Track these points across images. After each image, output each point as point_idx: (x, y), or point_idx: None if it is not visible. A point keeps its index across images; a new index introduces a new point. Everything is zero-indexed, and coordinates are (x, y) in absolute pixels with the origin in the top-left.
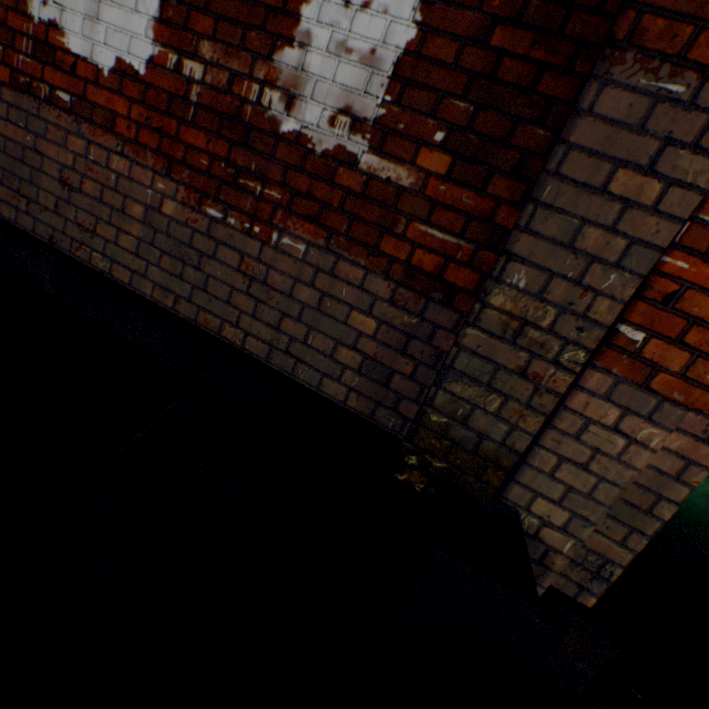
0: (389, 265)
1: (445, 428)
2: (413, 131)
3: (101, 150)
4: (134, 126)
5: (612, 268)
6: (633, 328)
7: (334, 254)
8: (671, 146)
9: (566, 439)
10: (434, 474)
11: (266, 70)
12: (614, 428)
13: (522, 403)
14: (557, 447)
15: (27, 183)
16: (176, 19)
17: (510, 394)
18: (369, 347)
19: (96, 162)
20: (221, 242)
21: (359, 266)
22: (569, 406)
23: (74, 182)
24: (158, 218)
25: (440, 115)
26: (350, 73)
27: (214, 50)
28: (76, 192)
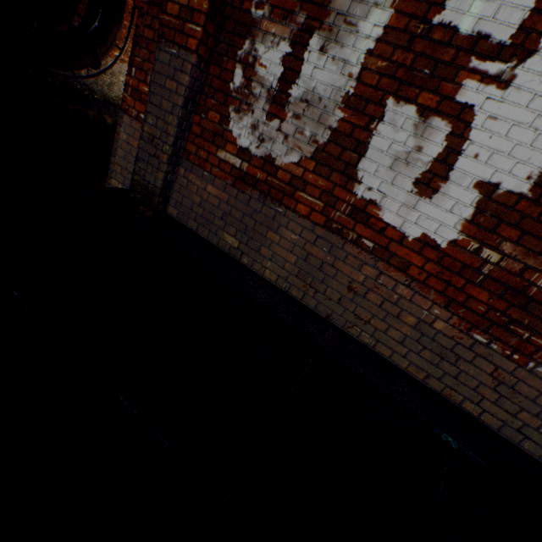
0: None
1: None
2: None
3: (389, 279)
4: (424, 273)
5: None
6: None
7: None
8: None
9: None
10: None
11: None
12: None
13: None
14: None
15: (317, 281)
16: (484, 224)
17: None
18: None
19: (383, 284)
20: (479, 354)
21: None
22: None
23: (359, 290)
24: (427, 328)
25: None
26: None
27: (513, 248)
28: (359, 296)
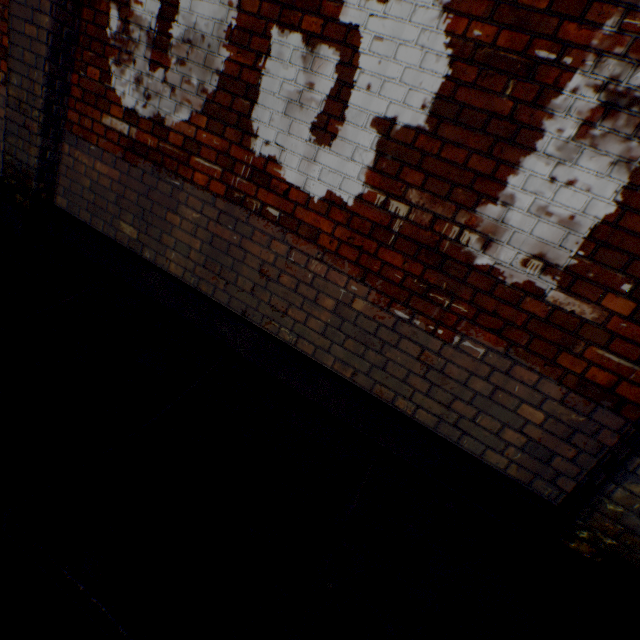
0: (562, 374)
1: (619, 515)
2: (601, 279)
3: (301, 254)
4: (335, 242)
5: None
6: None
7: (510, 359)
8: None
9: None
10: (602, 547)
11: (467, 217)
12: None
13: None
14: None
15: (227, 269)
16: (388, 170)
17: None
18: (534, 432)
19: (295, 262)
20: (403, 336)
21: (533, 371)
22: None
23: (272, 274)
24: (347, 311)
25: (628, 271)
26: (547, 230)
27: (420, 196)
28: (273, 281)
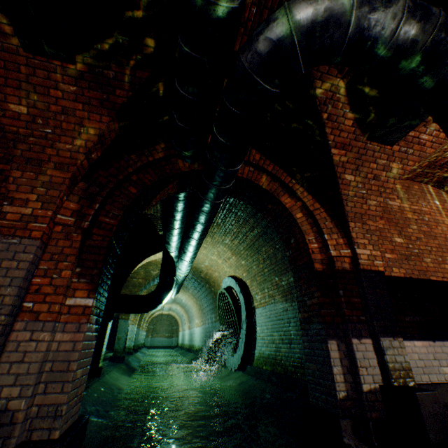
0: None
1: None
2: None
3: None
4: None
5: (9, 286)
6: (29, 302)
7: None
8: (18, 253)
9: (13, 353)
10: None
11: None
12: (31, 339)
13: None
14: (10, 358)
15: None
16: None
17: None
18: None
19: None
20: None
21: None
22: (11, 339)
23: None
24: None
25: None
26: None
27: None
28: None
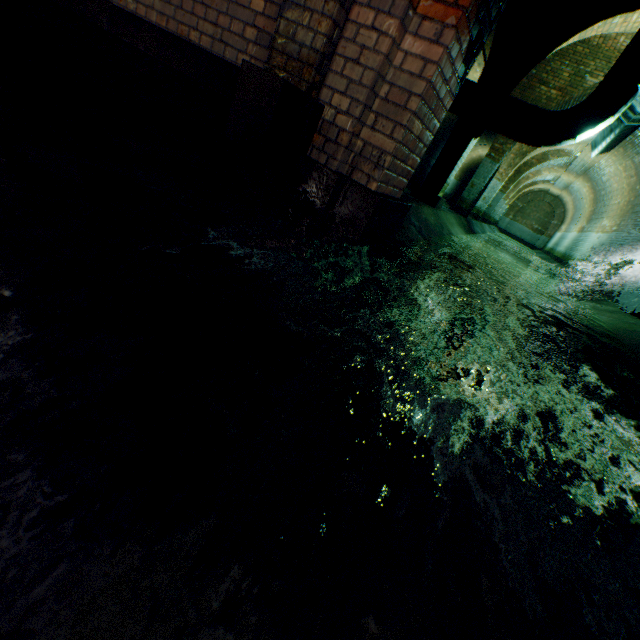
0: None
1: (285, 47)
2: None
3: None
4: None
5: None
6: None
7: None
8: None
9: (349, 45)
10: None
11: None
12: (372, 28)
13: (320, 14)
14: (345, 52)
15: None
16: None
17: (314, 10)
18: (261, 23)
19: None
20: None
21: None
22: (351, 19)
23: None
24: None
25: None
26: None
27: None
28: None
